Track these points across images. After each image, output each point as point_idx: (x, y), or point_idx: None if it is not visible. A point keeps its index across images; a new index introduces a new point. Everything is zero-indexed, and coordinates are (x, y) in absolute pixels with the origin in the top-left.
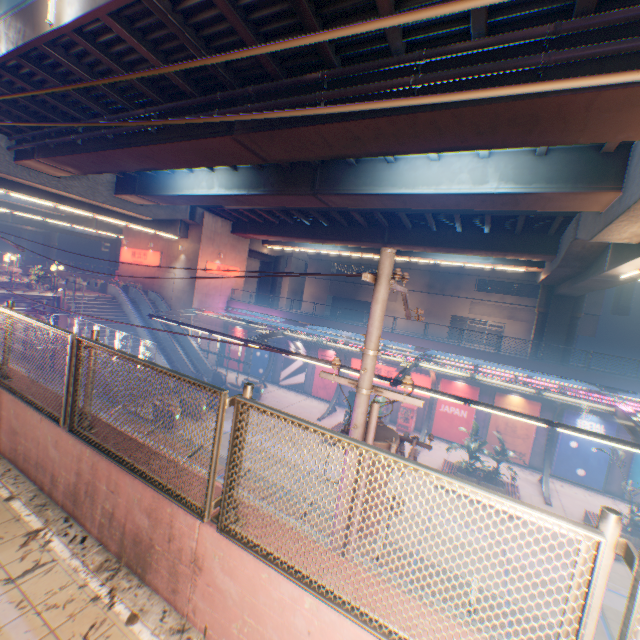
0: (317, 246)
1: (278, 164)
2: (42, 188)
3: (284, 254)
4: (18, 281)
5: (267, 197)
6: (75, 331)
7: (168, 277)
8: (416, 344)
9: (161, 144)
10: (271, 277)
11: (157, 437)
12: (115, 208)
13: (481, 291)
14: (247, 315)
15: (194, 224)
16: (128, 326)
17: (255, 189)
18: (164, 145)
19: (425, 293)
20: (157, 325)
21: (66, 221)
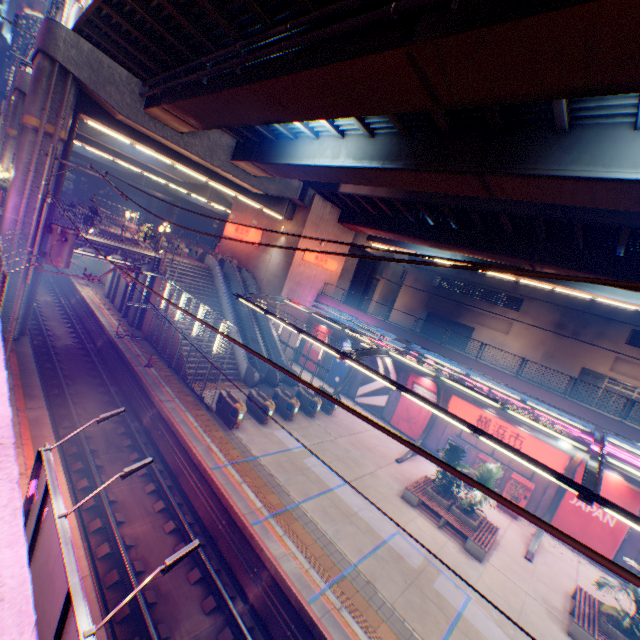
0: (430, 252)
1: (433, 129)
2: (164, 143)
3: (386, 255)
4: (131, 237)
5: (405, 173)
6: (165, 295)
7: (263, 258)
8: (550, 402)
9: (296, 73)
10: (366, 278)
11: (214, 434)
12: (228, 175)
13: (636, 346)
14: (339, 316)
15: (301, 206)
16: (215, 300)
17: (392, 161)
18: (299, 75)
19: (550, 332)
20: (242, 305)
21: (184, 188)
